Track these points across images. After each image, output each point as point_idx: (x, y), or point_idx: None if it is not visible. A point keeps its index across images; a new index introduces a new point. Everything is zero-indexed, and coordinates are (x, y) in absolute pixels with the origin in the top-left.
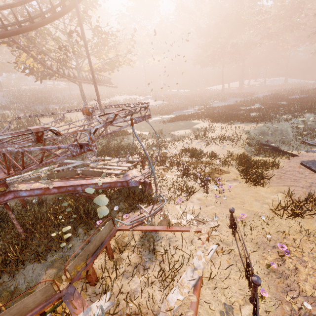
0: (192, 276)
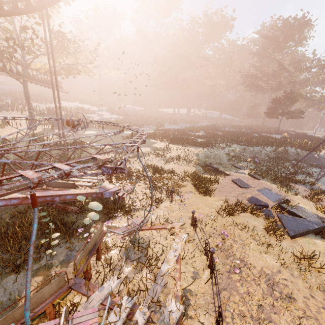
0: (174, 254)
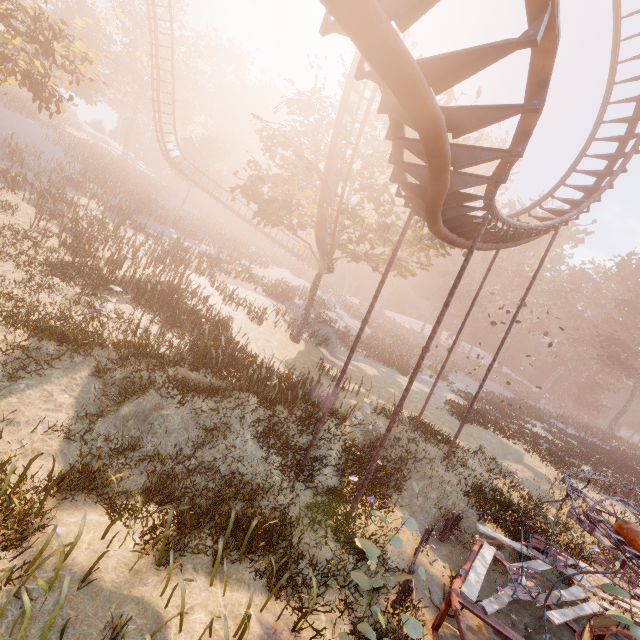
0: None
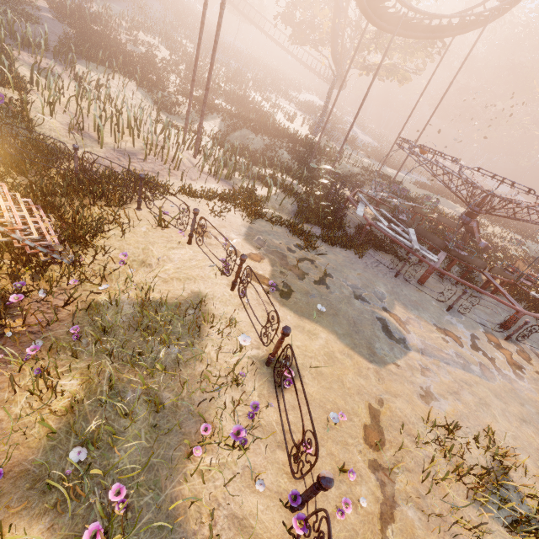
0: None
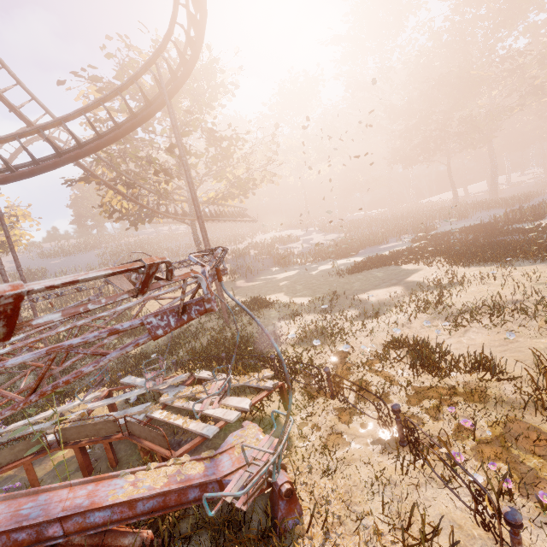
0: None
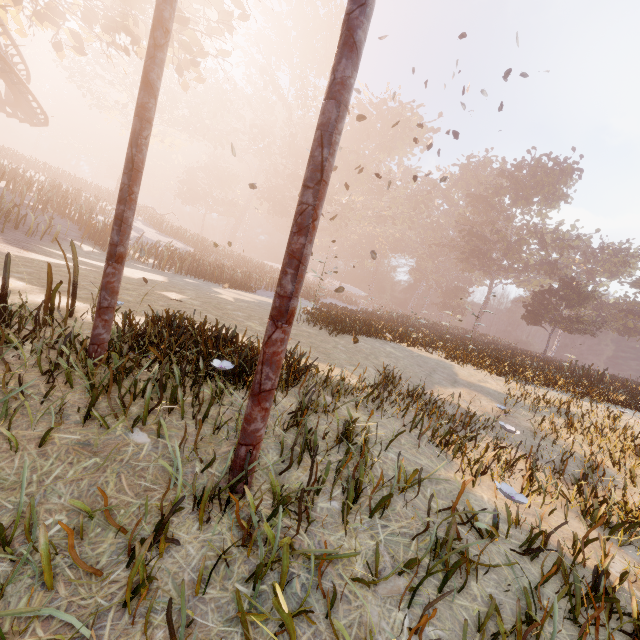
0: None
